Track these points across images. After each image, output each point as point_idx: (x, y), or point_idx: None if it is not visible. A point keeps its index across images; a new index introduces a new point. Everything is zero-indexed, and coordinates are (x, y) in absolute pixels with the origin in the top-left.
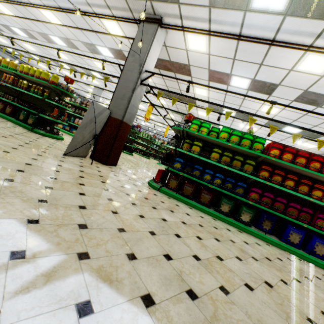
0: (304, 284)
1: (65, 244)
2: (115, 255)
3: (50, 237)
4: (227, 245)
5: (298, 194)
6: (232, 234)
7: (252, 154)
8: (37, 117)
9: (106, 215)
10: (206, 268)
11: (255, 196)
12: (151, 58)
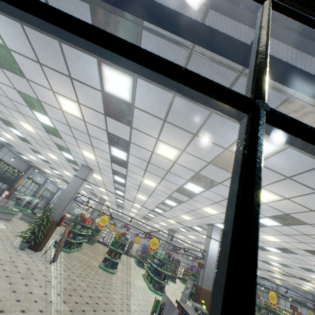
0: None
1: None
2: None
3: None
4: None
5: None
6: None
7: None
8: None
9: None
10: None
11: None
12: None
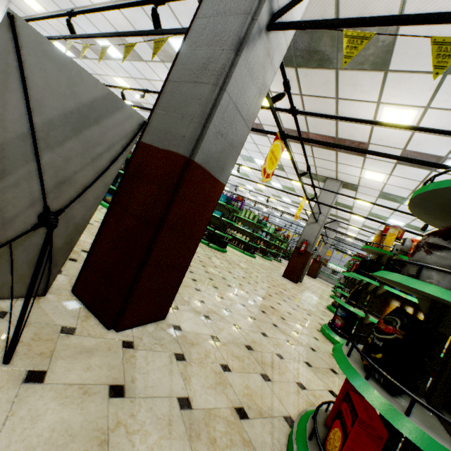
0: None
1: None
2: None
3: None
4: None
5: None
6: None
7: None
8: None
9: None
10: None
11: None
12: None
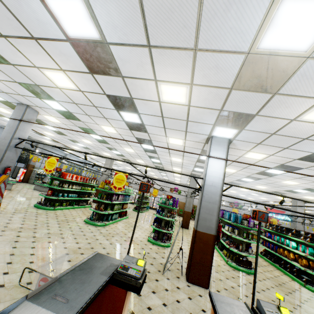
0: None
1: None
2: None
3: None
4: None
5: None
6: None
7: None
8: None
9: None
10: None
11: None
12: None
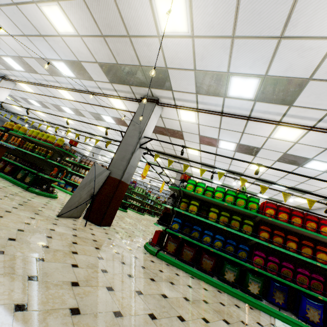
0: None
1: None
2: None
3: None
4: None
5: (303, 258)
6: (242, 312)
7: (248, 213)
8: (35, 176)
9: (101, 293)
10: None
11: (260, 260)
12: (149, 127)
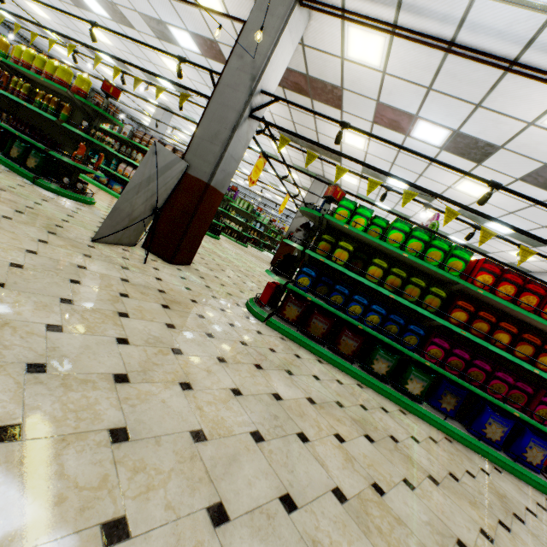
0: (516, 534)
1: (75, 498)
2: (184, 516)
3: (43, 481)
4: (386, 450)
5: (515, 359)
6: (392, 421)
7: (442, 277)
8: (45, 157)
9: (169, 396)
10: (359, 521)
11: (438, 352)
12: (275, 66)
